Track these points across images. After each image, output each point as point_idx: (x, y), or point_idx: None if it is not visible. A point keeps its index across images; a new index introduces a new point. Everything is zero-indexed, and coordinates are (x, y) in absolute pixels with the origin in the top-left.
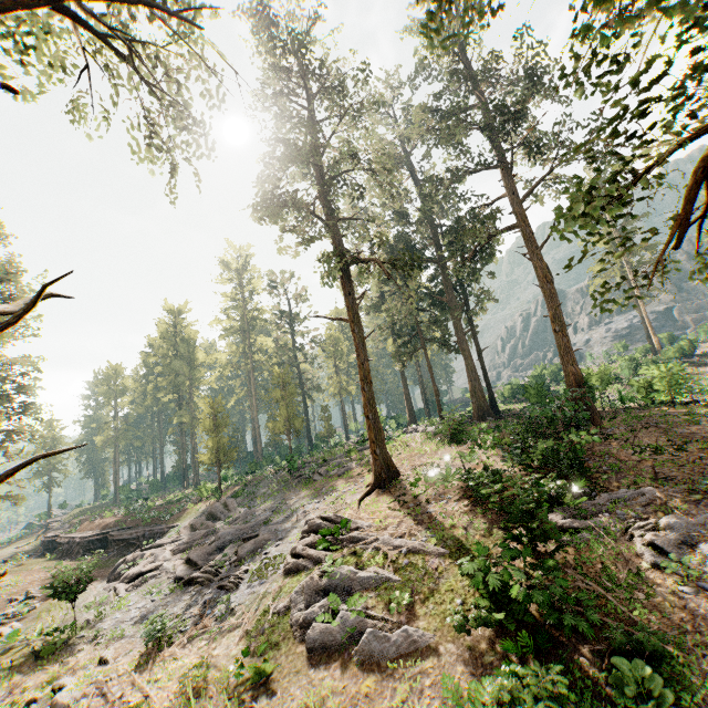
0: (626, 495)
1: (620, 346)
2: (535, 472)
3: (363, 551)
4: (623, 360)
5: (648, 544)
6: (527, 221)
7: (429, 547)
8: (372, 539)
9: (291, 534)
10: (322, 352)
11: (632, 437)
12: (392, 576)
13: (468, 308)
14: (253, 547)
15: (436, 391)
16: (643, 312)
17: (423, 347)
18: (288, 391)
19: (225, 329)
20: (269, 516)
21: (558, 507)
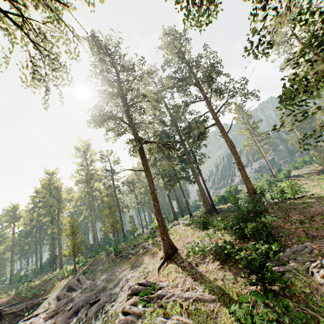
0: (298, 248)
1: (259, 175)
2: (248, 240)
3: (166, 304)
4: (263, 180)
5: (323, 277)
6: (219, 122)
7: (205, 295)
8: (170, 294)
9: (120, 296)
10: (128, 188)
11: (287, 216)
12: (188, 321)
13: (196, 162)
14: (97, 308)
15: (186, 202)
16: (266, 160)
17: (178, 182)
18: (112, 209)
19: (77, 180)
20: (105, 284)
21: (268, 260)
